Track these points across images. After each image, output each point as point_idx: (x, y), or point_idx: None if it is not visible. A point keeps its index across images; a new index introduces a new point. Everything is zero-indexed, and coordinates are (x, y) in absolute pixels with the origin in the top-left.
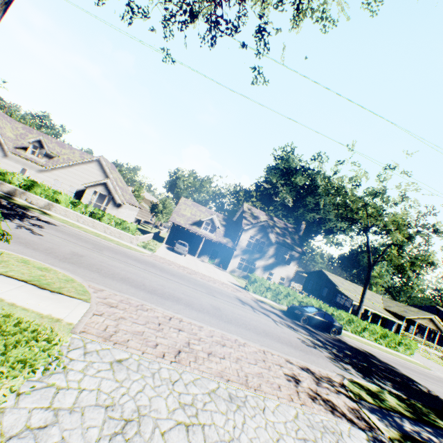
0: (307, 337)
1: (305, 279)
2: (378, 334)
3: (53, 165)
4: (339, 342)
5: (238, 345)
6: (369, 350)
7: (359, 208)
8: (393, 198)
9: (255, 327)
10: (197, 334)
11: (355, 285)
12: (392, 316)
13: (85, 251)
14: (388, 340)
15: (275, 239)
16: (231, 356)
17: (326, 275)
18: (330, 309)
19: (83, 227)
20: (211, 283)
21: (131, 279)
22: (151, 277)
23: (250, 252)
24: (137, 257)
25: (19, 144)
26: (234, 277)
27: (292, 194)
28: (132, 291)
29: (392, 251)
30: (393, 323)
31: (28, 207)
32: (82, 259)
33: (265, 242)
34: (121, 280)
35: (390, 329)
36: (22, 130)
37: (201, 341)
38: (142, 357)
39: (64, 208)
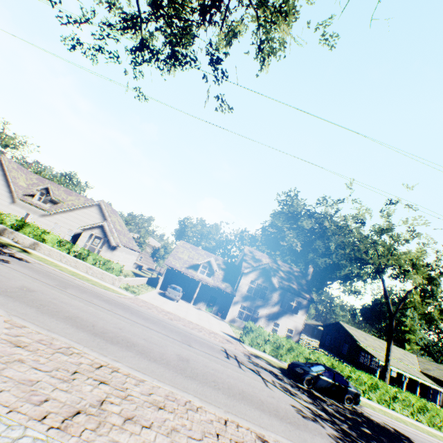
0: (307, 405)
1: (322, 333)
2: (414, 406)
3: (55, 210)
4: (356, 415)
5: (186, 409)
6: (402, 429)
7: (368, 248)
8: (402, 234)
9: (229, 387)
10: (127, 390)
11: (381, 341)
12: (434, 383)
13: (42, 287)
14: (429, 415)
15: (279, 283)
16: (164, 424)
17: (344, 327)
18: (346, 369)
19: (62, 266)
20: (195, 331)
21: (80, 319)
22: (112, 318)
23: (252, 299)
24: (110, 297)
25: (28, 191)
26: (232, 328)
27: (299, 237)
28: (69, 330)
29: (414, 296)
30: (436, 392)
31: (8, 244)
32: (28, 294)
33: (268, 287)
34: (64, 318)
35: (434, 400)
36: (35, 180)
37: (127, 400)
38: (3, 417)
39: (48, 247)
